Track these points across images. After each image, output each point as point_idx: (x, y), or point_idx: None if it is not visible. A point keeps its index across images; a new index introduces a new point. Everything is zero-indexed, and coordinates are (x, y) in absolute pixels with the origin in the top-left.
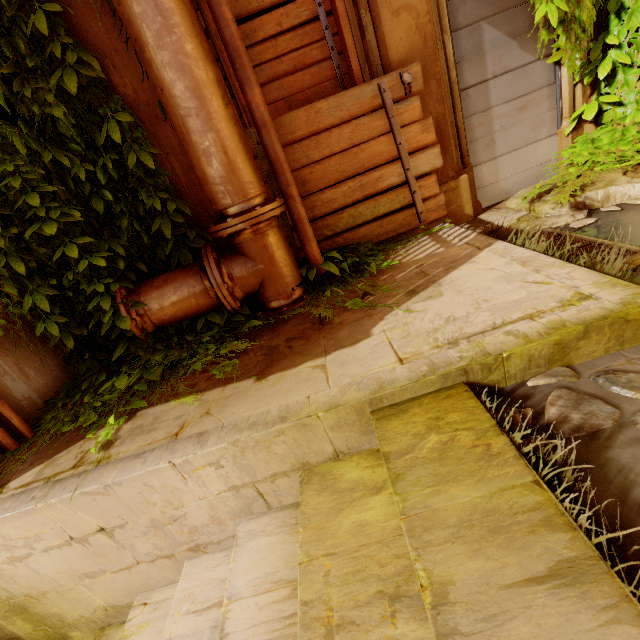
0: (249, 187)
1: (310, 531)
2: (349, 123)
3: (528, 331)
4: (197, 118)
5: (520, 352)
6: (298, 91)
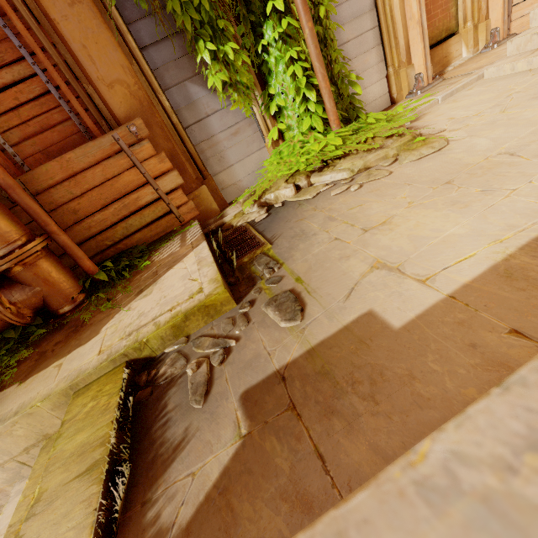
0: (6, 236)
1: (32, 480)
2: (98, 165)
3: (163, 321)
4: None
5: (153, 336)
6: (51, 144)
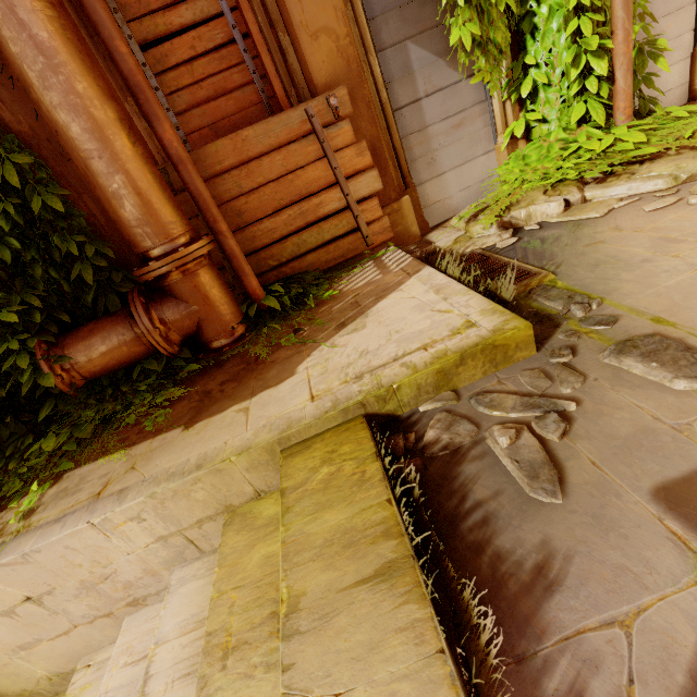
0: (170, 227)
1: (224, 569)
2: (280, 150)
3: (418, 362)
4: (100, 160)
5: (408, 382)
6: (223, 117)
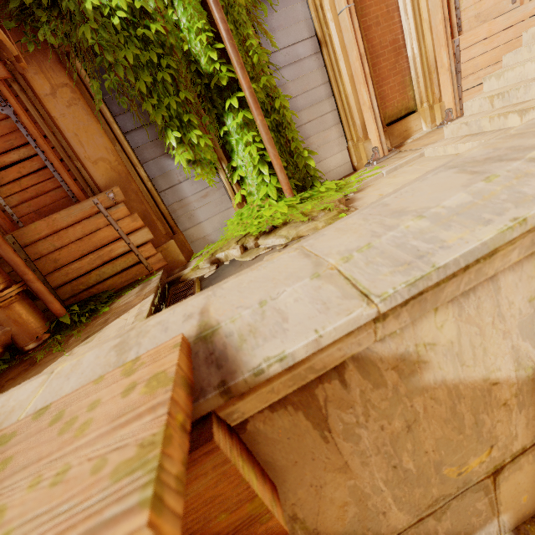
0: None
1: None
2: (79, 223)
3: None
4: None
5: None
6: (43, 206)
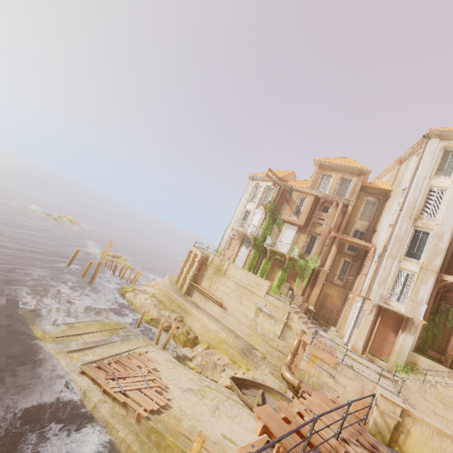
0: (452, 353)
1: None
2: None
3: None
4: (452, 345)
5: None
6: None
